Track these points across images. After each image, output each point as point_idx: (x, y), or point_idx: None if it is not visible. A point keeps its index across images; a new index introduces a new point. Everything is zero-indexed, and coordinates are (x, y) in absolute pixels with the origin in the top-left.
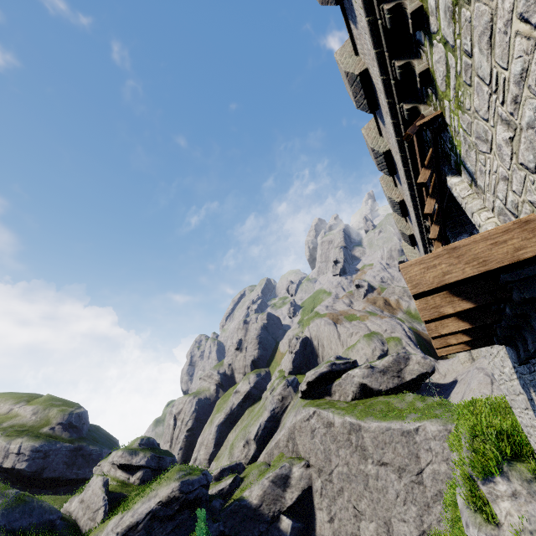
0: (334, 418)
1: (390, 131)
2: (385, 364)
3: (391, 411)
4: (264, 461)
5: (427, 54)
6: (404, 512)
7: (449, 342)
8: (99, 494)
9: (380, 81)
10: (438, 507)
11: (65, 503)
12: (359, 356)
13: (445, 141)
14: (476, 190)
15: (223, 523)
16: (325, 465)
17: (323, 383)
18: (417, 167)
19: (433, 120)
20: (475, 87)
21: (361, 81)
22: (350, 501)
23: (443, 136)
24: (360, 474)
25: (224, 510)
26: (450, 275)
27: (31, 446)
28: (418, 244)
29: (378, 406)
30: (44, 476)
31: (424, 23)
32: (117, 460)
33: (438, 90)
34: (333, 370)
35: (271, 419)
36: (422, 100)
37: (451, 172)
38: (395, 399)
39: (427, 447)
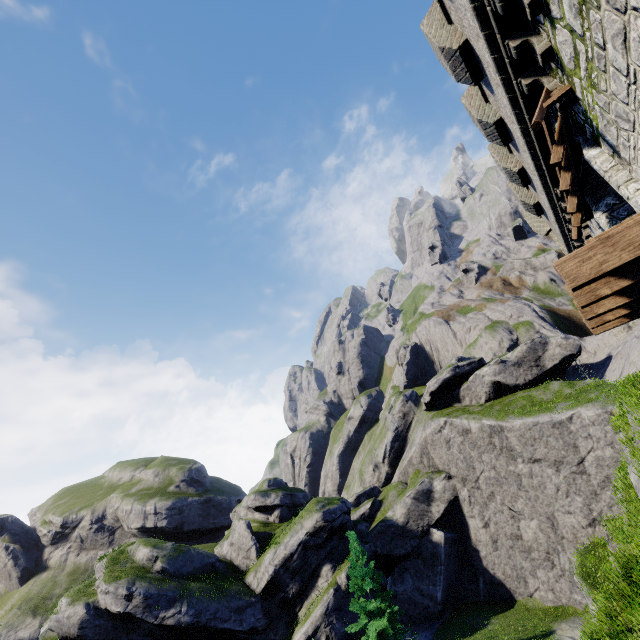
0: (469, 424)
1: (503, 101)
2: (519, 355)
3: (535, 405)
4: (399, 481)
5: (548, 33)
6: (568, 504)
7: (605, 319)
8: (246, 536)
9: (488, 57)
10: (607, 493)
11: (216, 549)
12: (484, 352)
13: (576, 112)
14: (620, 161)
15: (373, 543)
16: (468, 473)
17: (448, 390)
18: (541, 137)
19: (562, 97)
20: (610, 75)
21: (461, 55)
22: (504, 503)
23: (574, 108)
24: (511, 475)
25: (371, 532)
26: (607, 264)
27: (165, 505)
28: (546, 213)
29: (519, 402)
30: (185, 529)
31: (543, 8)
32: (252, 503)
33: (564, 66)
34: (457, 374)
35: (396, 438)
36: (543, 70)
37: (588, 144)
38: (538, 392)
39: (585, 435)
